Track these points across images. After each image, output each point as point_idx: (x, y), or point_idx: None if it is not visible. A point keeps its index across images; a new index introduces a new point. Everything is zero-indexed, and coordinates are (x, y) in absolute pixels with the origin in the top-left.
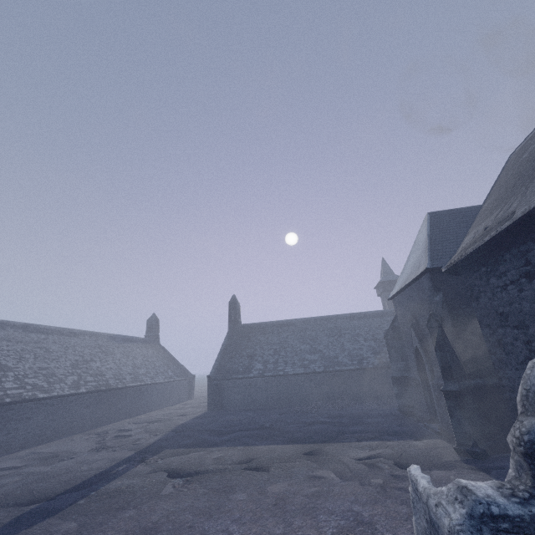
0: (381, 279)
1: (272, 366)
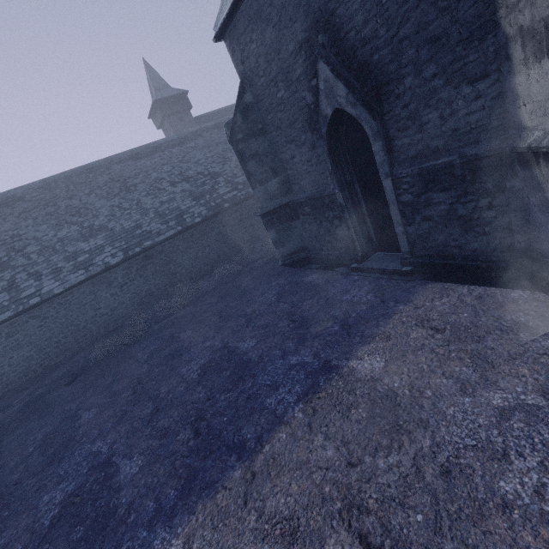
0: (155, 97)
1: (6, 297)
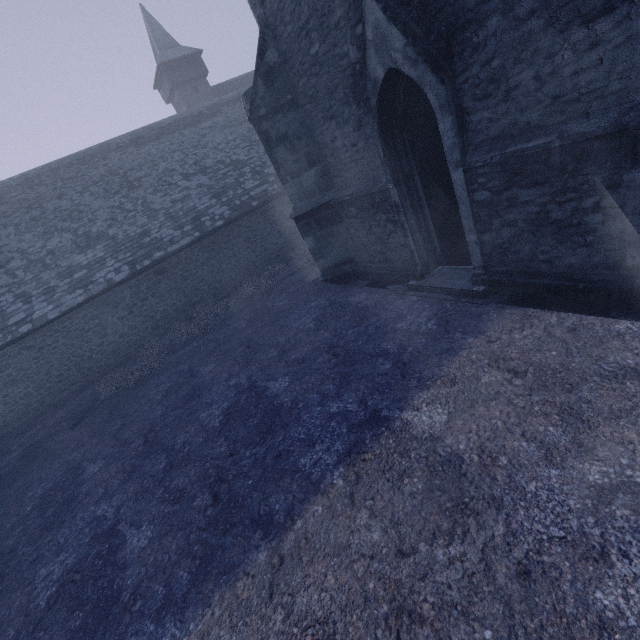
0: (159, 59)
1: None
